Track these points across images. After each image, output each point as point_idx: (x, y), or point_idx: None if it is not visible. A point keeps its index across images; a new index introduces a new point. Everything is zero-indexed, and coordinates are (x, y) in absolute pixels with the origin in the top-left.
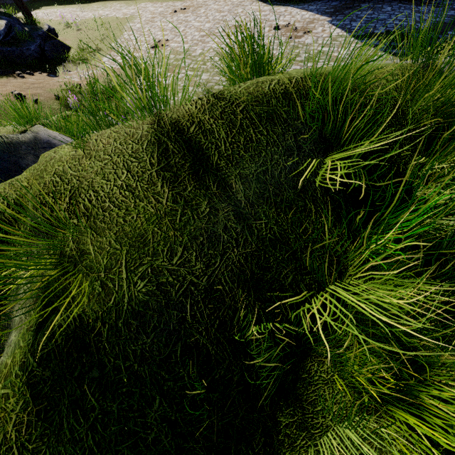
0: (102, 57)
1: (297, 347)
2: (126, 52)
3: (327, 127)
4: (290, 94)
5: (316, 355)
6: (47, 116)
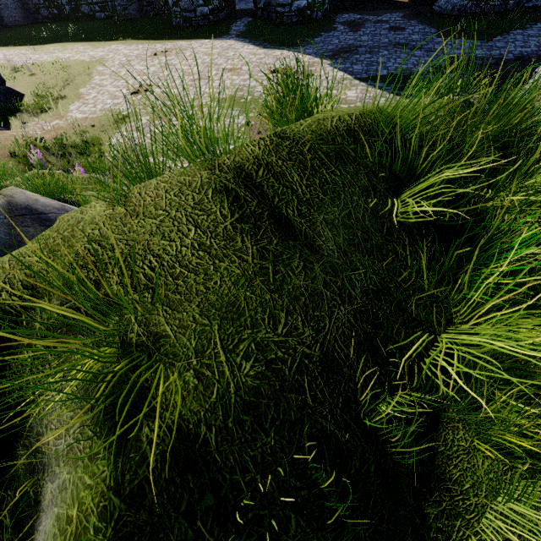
0: (68, 105)
1: (426, 415)
2: (100, 99)
3: (395, 164)
4: (353, 131)
5: (448, 421)
6: (1, 178)
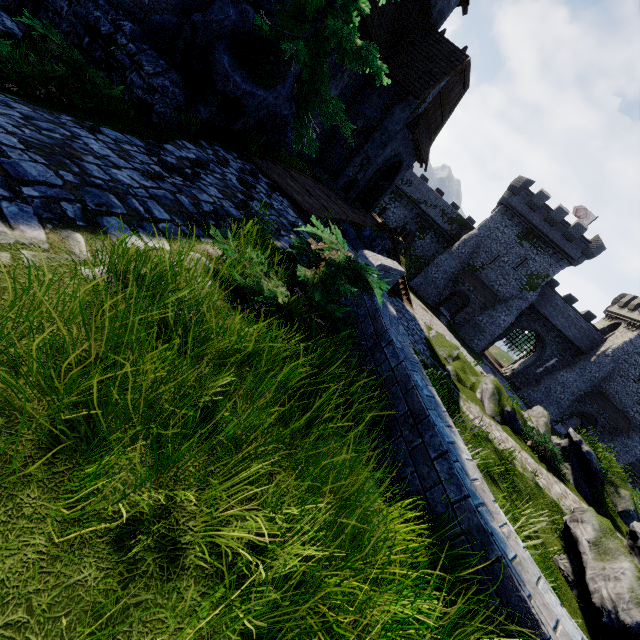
0: None
1: None
2: None
3: None
4: None
5: None
6: None
